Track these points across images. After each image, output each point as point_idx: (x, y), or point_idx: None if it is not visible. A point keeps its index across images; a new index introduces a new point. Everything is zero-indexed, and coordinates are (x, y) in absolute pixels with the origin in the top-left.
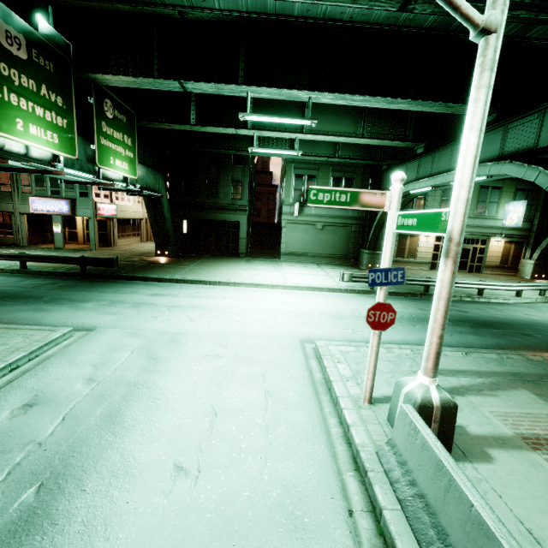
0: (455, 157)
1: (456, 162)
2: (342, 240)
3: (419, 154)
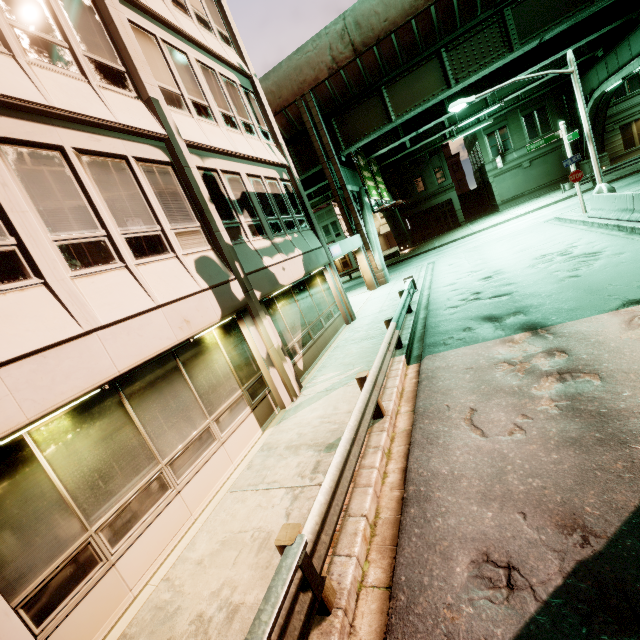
0: (632, 47)
1: (635, 51)
2: (554, 165)
3: (601, 56)
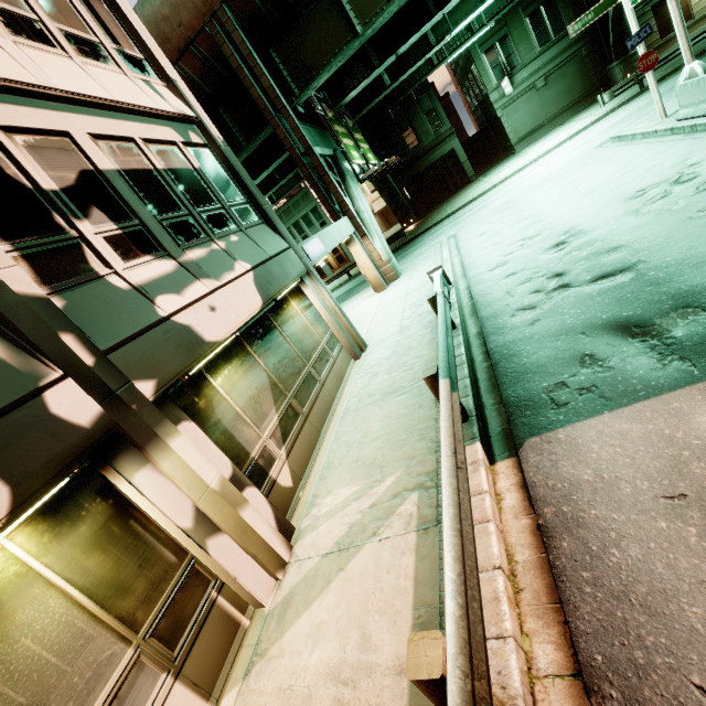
0: None
1: None
2: (575, 77)
3: None
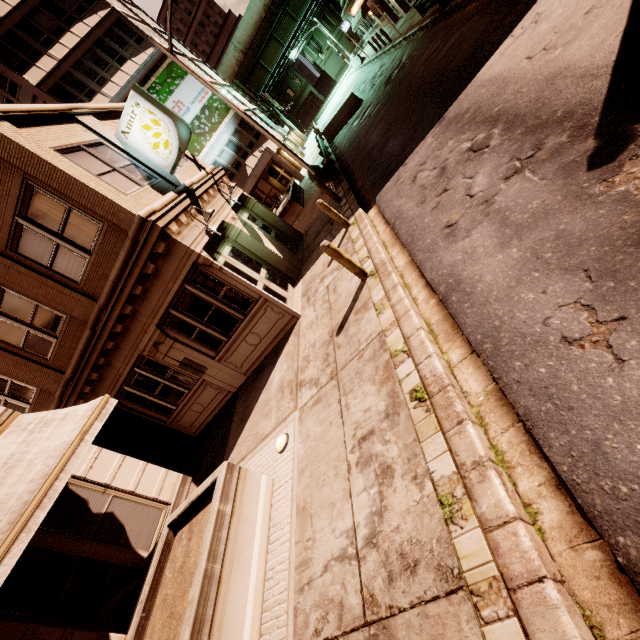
0: None
1: None
2: (347, 42)
3: None
